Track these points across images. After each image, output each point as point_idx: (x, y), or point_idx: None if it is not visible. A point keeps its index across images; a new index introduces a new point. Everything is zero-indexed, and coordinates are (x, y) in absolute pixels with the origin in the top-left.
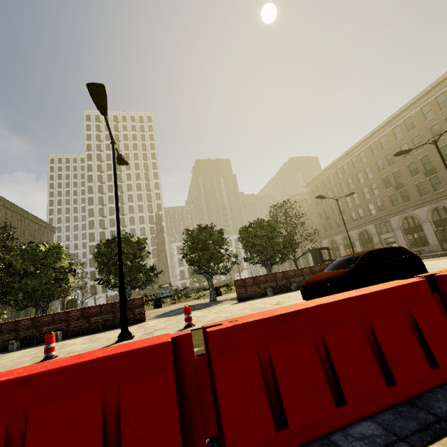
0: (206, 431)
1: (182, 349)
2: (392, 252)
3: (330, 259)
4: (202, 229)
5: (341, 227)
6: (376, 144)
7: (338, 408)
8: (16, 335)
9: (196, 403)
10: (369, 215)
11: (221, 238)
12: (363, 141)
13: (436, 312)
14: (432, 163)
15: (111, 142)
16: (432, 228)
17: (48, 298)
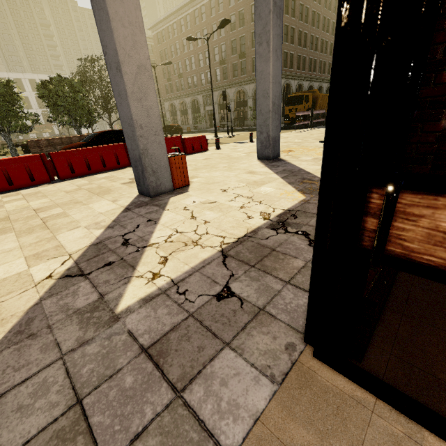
0: None
1: None
2: (121, 133)
3: None
4: None
5: (180, 92)
6: (215, 2)
7: None
8: None
9: None
10: (200, 85)
11: (12, 92)
12: None
13: (41, 165)
14: (246, 46)
15: None
16: (234, 108)
17: None
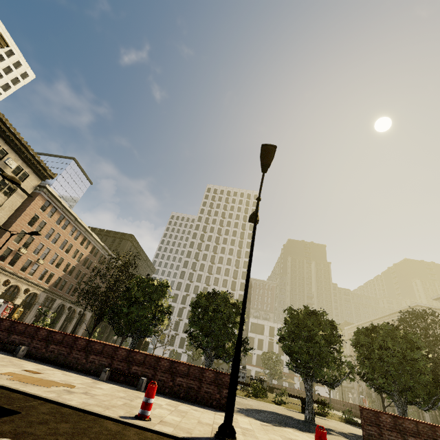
0: None
1: None
2: None
3: None
4: (310, 313)
5: None
6: None
7: None
8: (110, 363)
9: None
10: None
11: (331, 333)
12: None
13: None
14: None
15: (257, 198)
16: None
17: (140, 333)
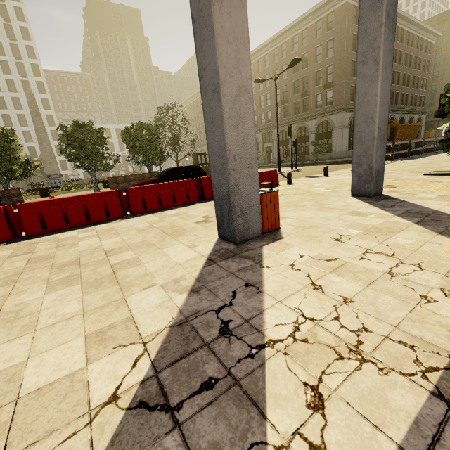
0: (21, 230)
1: (8, 210)
2: (190, 169)
3: (205, 163)
4: (79, 127)
5: None
6: (279, 50)
7: (66, 225)
8: None
9: (16, 224)
10: (260, 124)
11: (102, 137)
12: (269, 42)
13: (117, 201)
14: (308, 85)
15: None
16: None
17: None
